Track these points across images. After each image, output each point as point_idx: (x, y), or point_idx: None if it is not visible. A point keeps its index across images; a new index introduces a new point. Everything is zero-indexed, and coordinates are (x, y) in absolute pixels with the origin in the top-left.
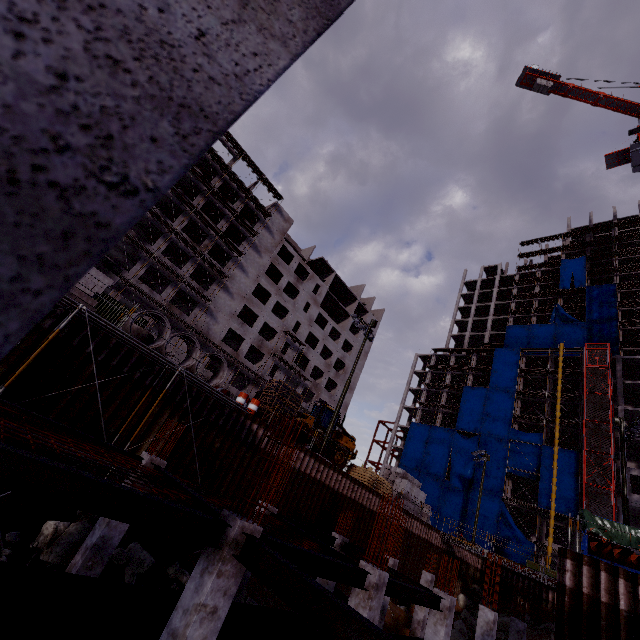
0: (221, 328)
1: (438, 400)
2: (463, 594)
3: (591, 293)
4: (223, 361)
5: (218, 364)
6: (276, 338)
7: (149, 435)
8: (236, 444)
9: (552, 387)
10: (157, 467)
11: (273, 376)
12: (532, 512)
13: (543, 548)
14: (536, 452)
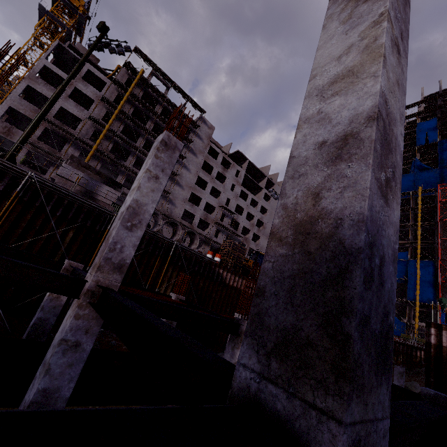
0: (179, 210)
1: None
2: None
3: (442, 146)
4: (195, 234)
5: (192, 236)
6: (215, 212)
7: (163, 283)
8: (212, 283)
9: (414, 219)
10: (182, 300)
11: (217, 237)
12: (403, 304)
13: (412, 325)
14: (404, 265)
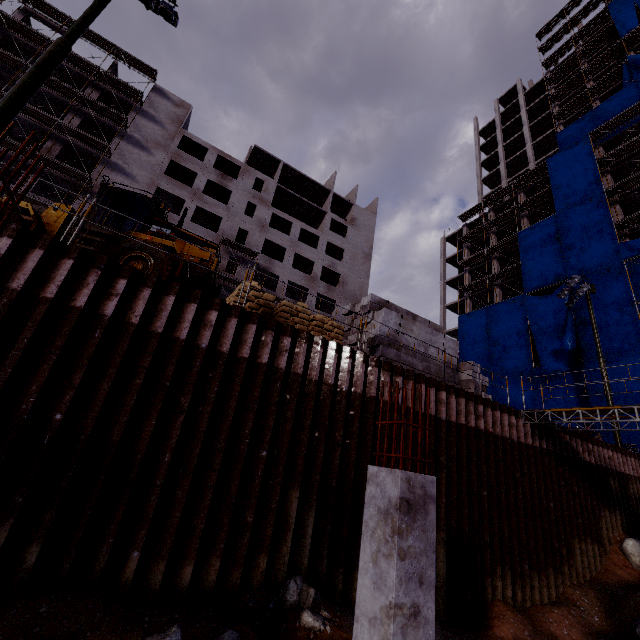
0: None
1: (486, 271)
2: (634, 539)
3: None
4: None
5: None
6: None
7: None
8: None
9: None
10: None
11: None
12: None
13: None
14: None
